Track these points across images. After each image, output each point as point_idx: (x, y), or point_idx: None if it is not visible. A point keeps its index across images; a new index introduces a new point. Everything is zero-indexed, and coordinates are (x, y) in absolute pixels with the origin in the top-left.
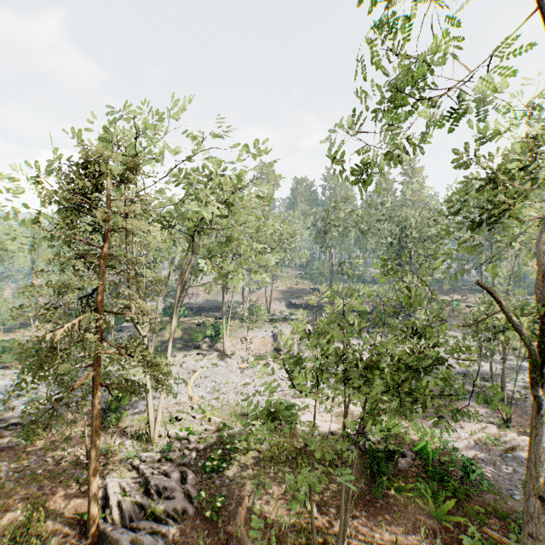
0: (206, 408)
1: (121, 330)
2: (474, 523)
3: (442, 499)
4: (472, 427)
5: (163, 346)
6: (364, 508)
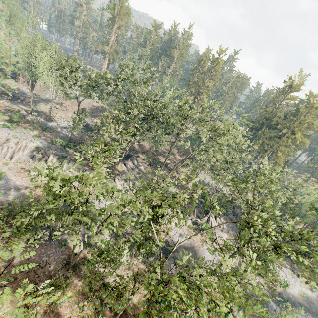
0: None
1: None
2: None
3: None
4: None
5: None
6: None
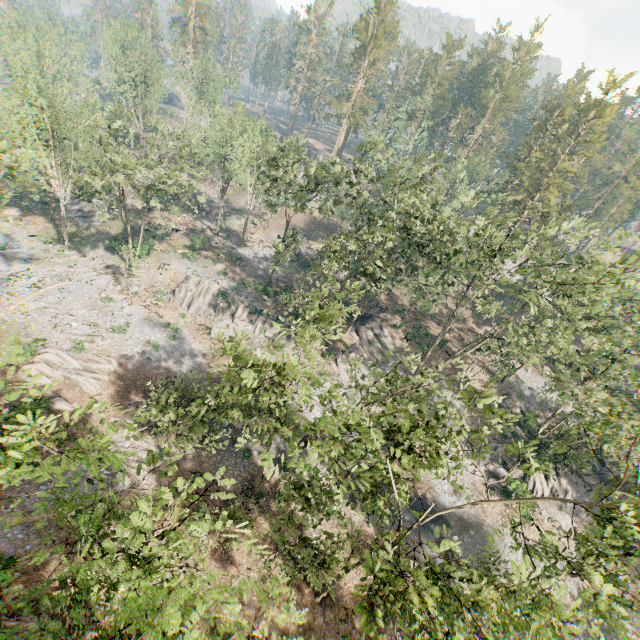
0: (3, 320)
1: (92, 202)
2: None
3: None
4: (142, 444)
5: (98, 238)
6: None
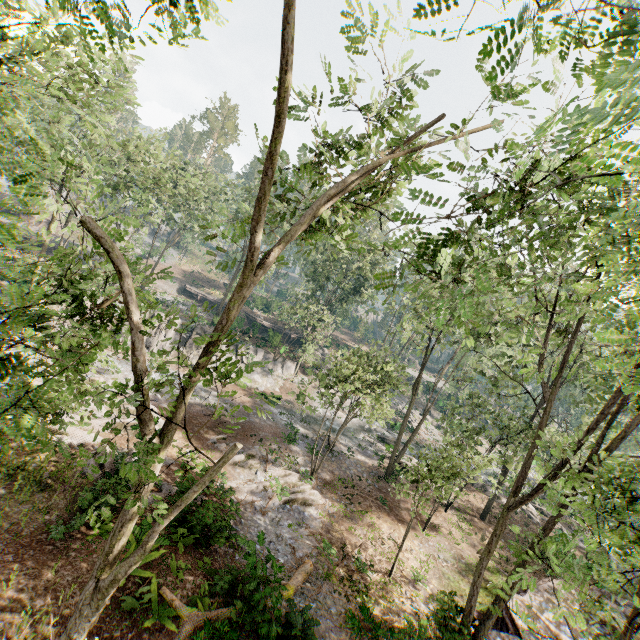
0: None
1: None
2: (168, 580)
3: (154, 548)
4: (275, 473)
5: None
6: (17, 551)
